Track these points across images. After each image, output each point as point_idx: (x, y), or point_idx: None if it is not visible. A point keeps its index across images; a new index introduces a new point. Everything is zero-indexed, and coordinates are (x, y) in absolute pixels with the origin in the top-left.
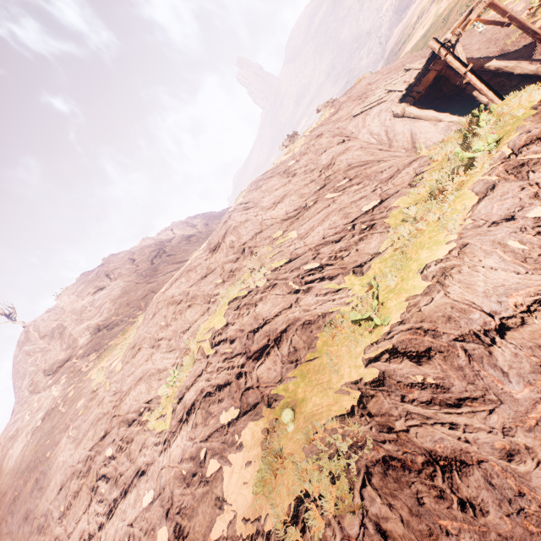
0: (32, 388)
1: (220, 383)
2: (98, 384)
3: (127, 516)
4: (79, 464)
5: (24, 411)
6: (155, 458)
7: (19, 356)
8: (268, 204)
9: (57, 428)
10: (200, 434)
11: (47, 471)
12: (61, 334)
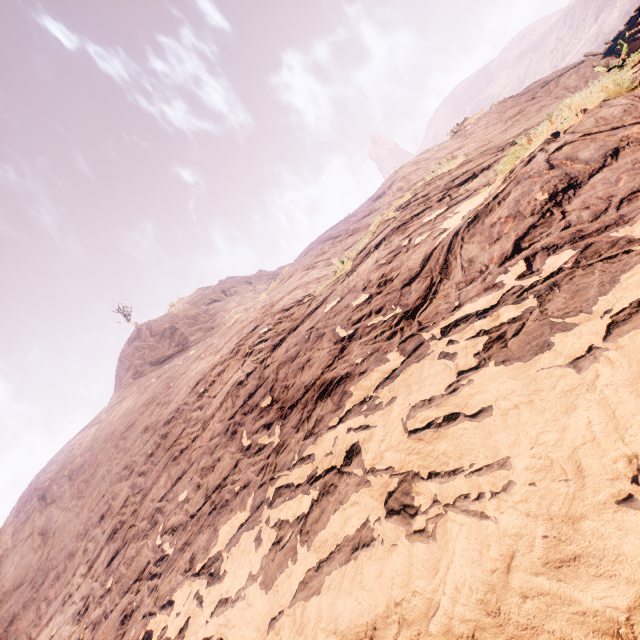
0: (137, 376)
1: (416, 213)
2: (235, 320)
3: (303, 330)
4: (222, 357)
5: (130, 388)
6: (336, 287)
7: (128, 350)
8: (442, 156)
9: (182, 368)
10: (399, 239)
11: (174, 390)
12: (172, 333)
